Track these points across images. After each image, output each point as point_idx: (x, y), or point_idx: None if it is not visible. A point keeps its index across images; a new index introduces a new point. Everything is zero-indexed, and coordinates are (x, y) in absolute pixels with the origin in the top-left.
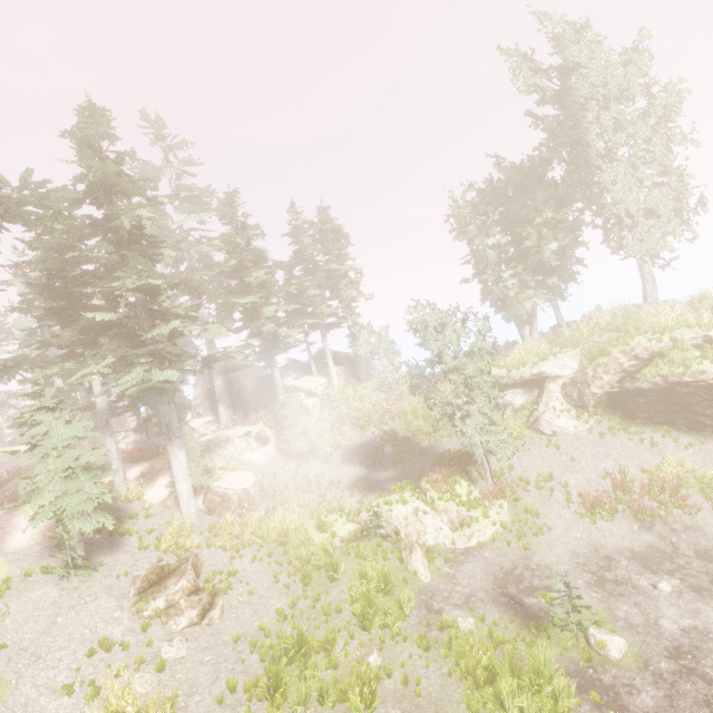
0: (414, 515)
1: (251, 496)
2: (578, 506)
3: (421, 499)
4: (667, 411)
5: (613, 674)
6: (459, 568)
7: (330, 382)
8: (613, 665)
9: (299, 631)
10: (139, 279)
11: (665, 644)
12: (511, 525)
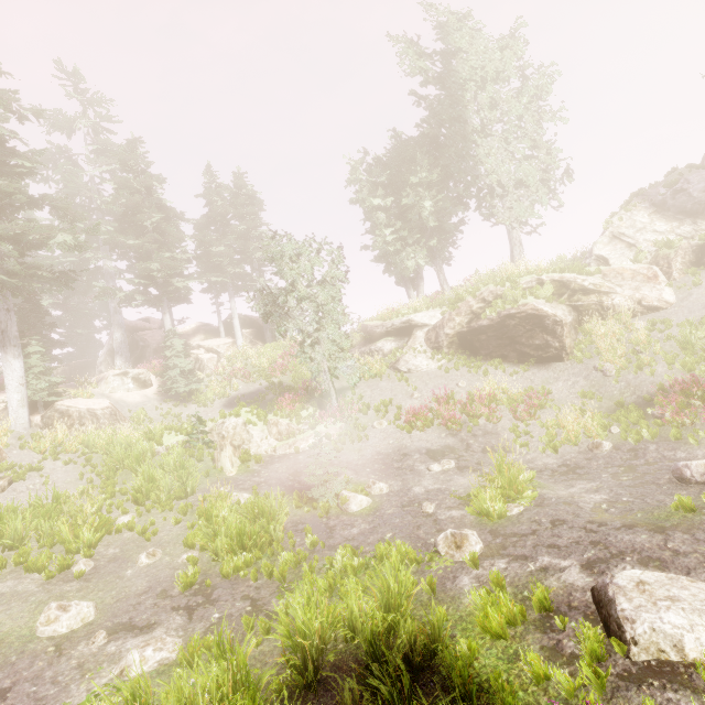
0: (245, 426)
1: (97, 416)
2: (404, 422)
3: (257, 414)
4: (502, 346)
5: (342, 520)
6: (268, 467)
7: (235, 343)
8: (347, 515)
9: (55, 494)
10: None
11: (404, 500)
12: (338, 438)
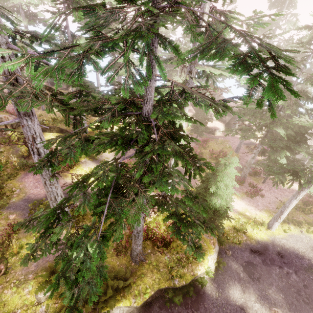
0: None
1: None
2: None
3: None
4: None
5: None
6: None
7: None
8: None
9: None
10: None
11: None
12: None
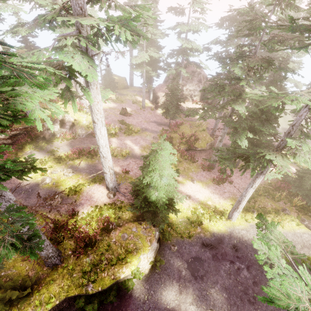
0: None
1: None
2: None
3: None
4: None
5: None
6: None
7: None
8: None
9: None
10: None
11: None
12: None
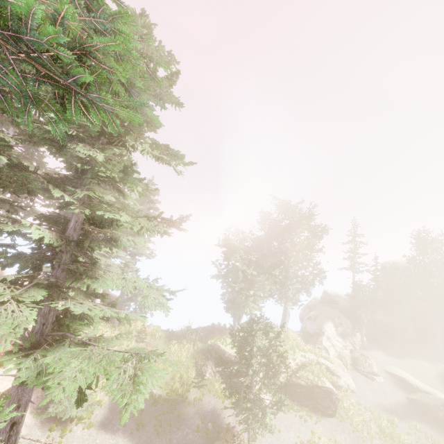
0: None
1: None
2: None
3: None
4: (307, 399)
5: None
6: None
7: None
8: None
9: None
10: (131, 218)
11: None
12: None
